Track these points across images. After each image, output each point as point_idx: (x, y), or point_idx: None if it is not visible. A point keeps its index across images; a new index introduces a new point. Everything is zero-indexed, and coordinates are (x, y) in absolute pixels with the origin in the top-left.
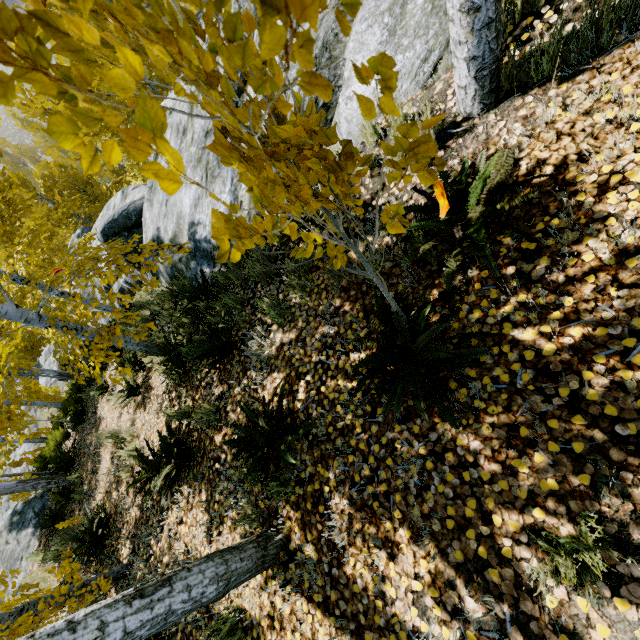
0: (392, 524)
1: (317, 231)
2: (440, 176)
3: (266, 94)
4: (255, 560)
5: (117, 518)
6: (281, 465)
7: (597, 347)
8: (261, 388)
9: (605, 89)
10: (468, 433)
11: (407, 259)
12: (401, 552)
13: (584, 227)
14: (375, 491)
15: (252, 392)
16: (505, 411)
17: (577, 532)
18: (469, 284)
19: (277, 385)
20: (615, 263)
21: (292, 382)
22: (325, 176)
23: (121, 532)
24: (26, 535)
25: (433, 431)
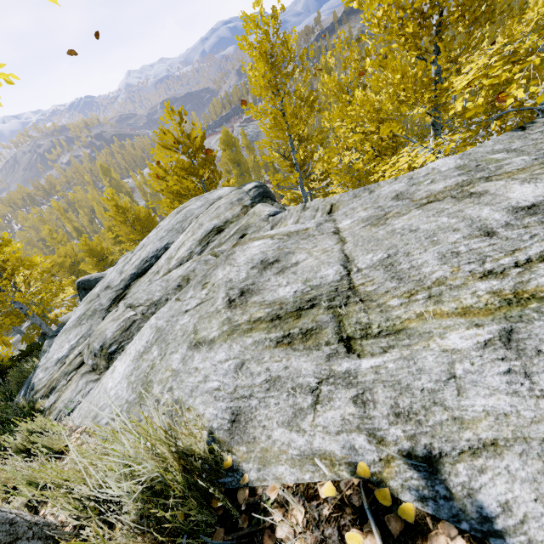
0: None
1: None
2: None
3: None
4: None
5: None
6: None
7: None
8: None
9: None
10: None
11: None
12: None
13: None
14: None
15: None
16: None
17: None
18: None
19: None
20: None
21: None
22: None
23: None
24: None
25: None
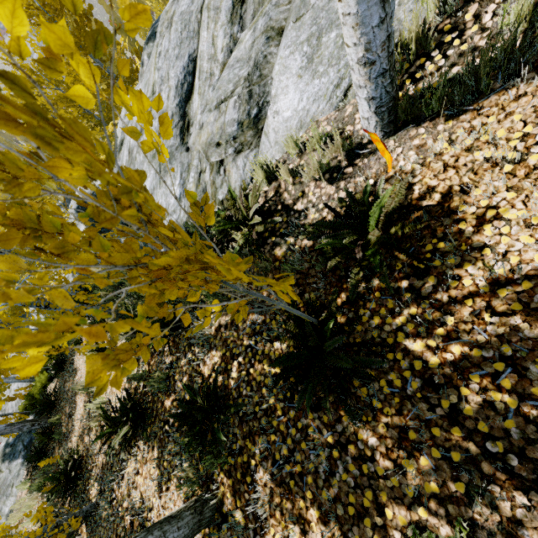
0: (305, 503)
1: (216, 299)
2: (347, 195)
3: (146, 228)
4: (191, 526)
5: (88, 460)
6: (215, 440)
7: (473, 366)
8: (202, 363)
9: (483, 130)
10: (367, 429)
11: (320, 264)
12: (311, 530)
13: (465, 253)
14: (292, 470)
15: (195, 366)
16: (397, 414)
17: (454, 534)
18: (371, 292)
19: (213, 366)
20: (489, 291)
21: (227, 361)
22: (211, 275)
23: (91, 473)
24: (16, 465)
25: (339, 423)
